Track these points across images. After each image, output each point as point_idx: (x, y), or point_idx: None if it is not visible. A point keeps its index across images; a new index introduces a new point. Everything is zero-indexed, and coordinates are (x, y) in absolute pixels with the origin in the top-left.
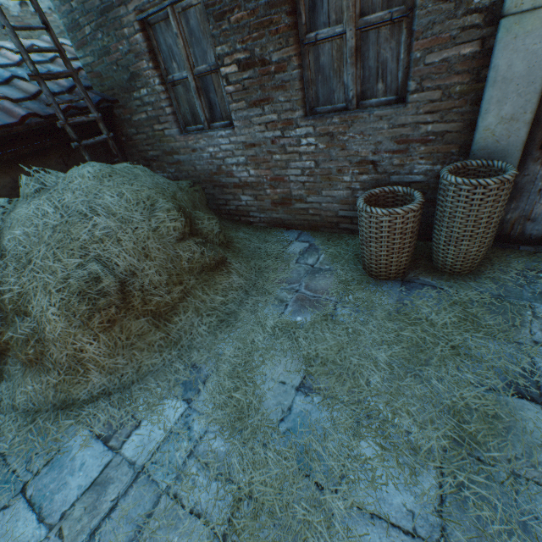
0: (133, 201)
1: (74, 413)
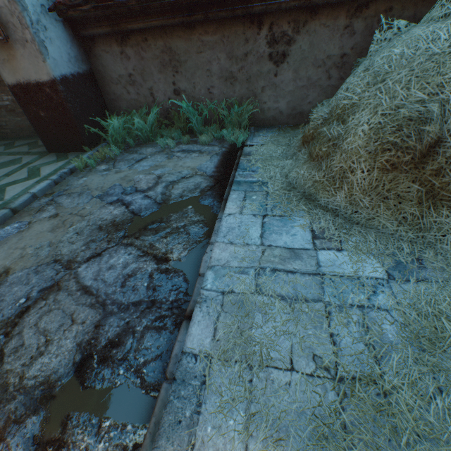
0: None
1: (309, 206)
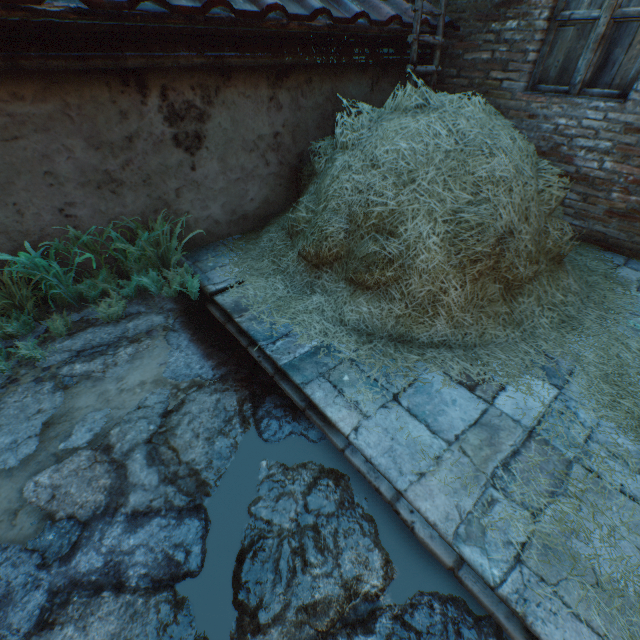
0: (524, 152)
1: (415, 351)
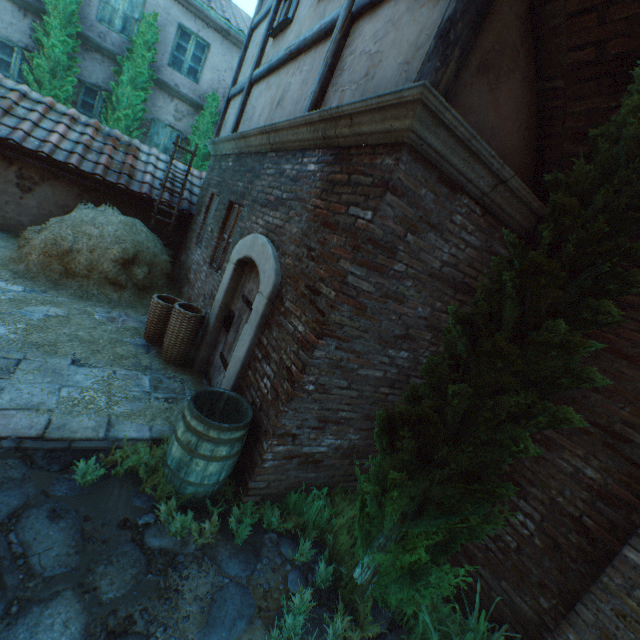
0: (116, 236)
1: (2, 268)
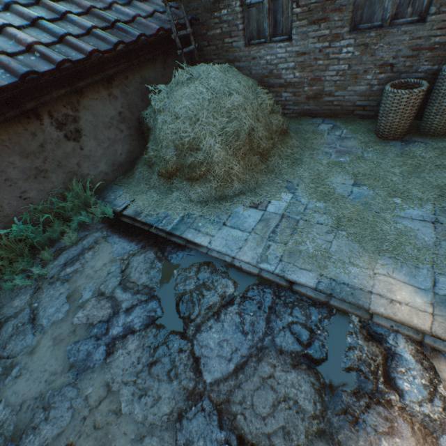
0: (246, 87)
1: (229, 201)
